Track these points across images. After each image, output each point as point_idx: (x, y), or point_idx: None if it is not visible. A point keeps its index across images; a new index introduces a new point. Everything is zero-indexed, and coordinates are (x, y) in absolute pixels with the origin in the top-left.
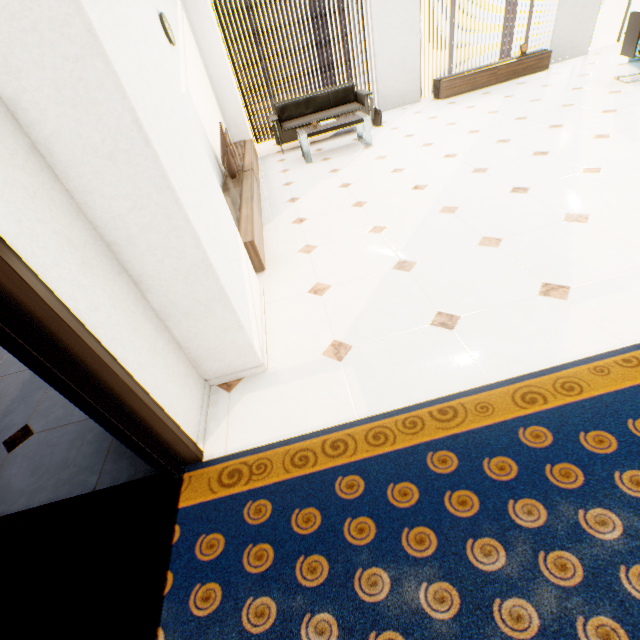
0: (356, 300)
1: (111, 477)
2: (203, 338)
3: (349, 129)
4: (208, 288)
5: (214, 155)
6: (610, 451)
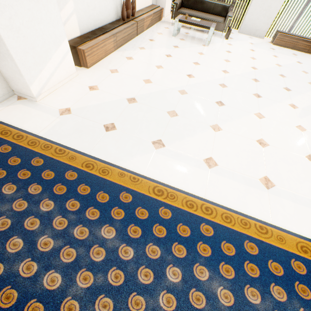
0: (97, 100)
1: None
2: (7, 70)
3: (214, 32)
4: (2, 47)
5: (121, 2)
6: (82, 194)
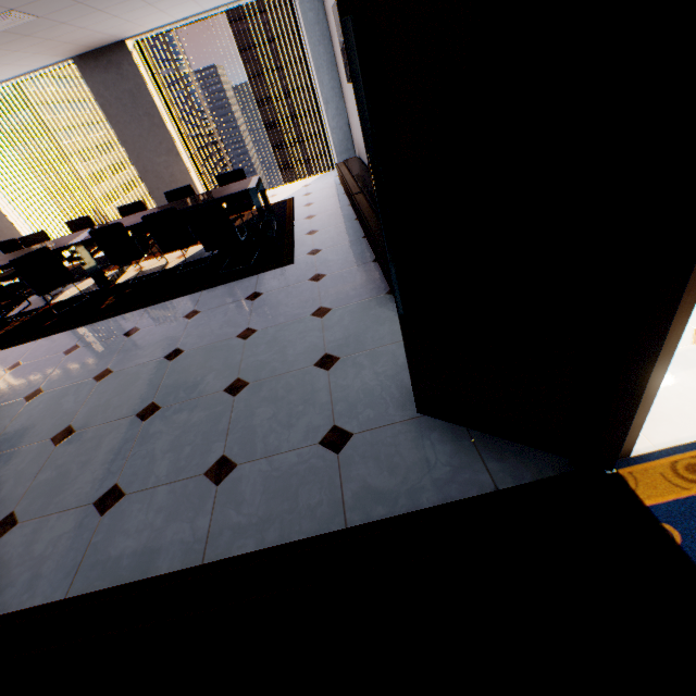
0: None
1: (508, 475)
2: None
3: None
4: None
5: None
6: None
